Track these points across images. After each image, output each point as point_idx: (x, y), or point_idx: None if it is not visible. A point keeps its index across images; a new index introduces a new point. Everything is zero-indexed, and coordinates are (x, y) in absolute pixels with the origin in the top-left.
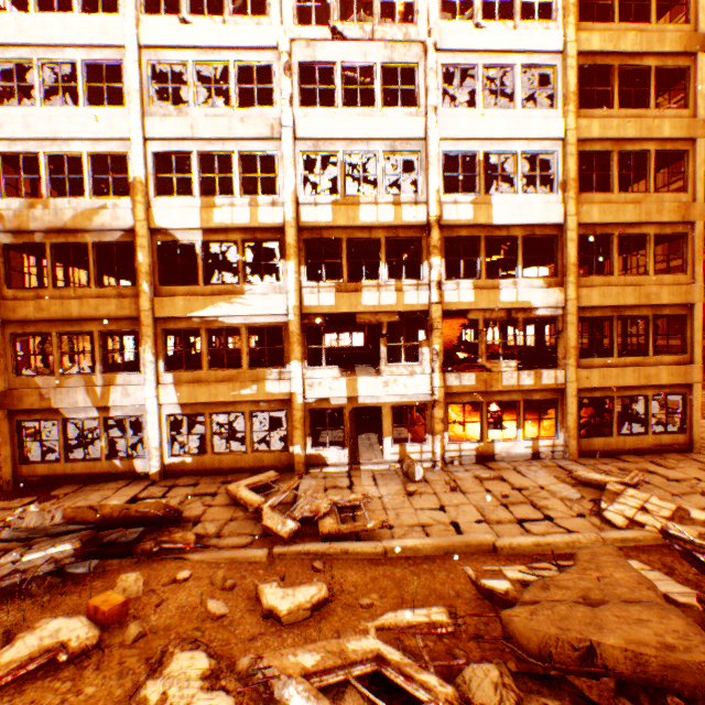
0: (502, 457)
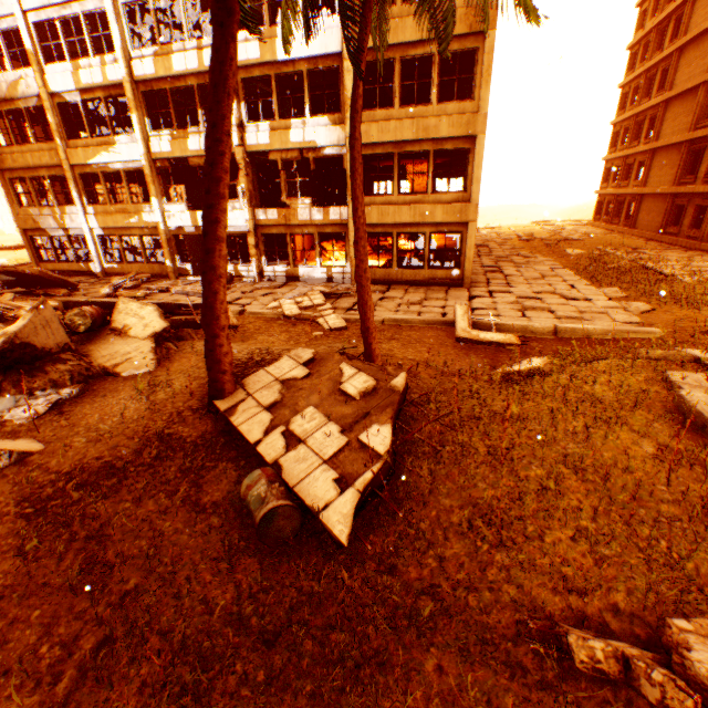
0: (306, 280)
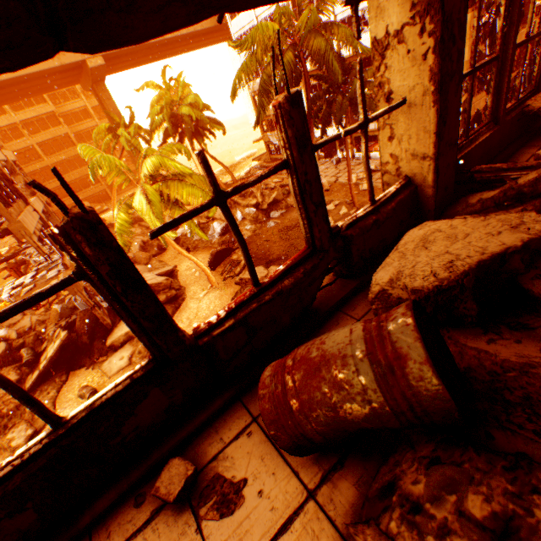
0: (373, 159)
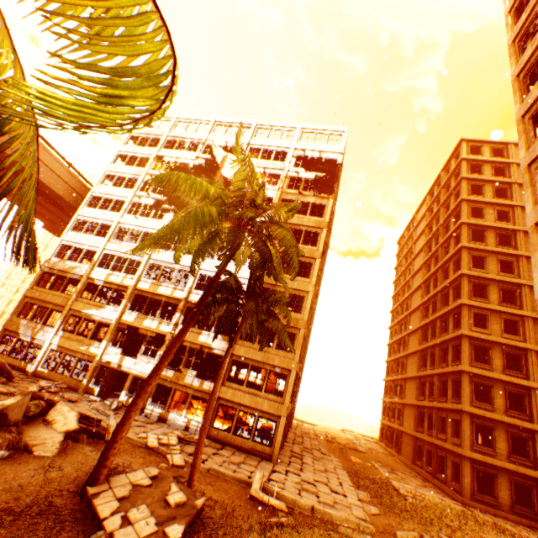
0: (171, 423)
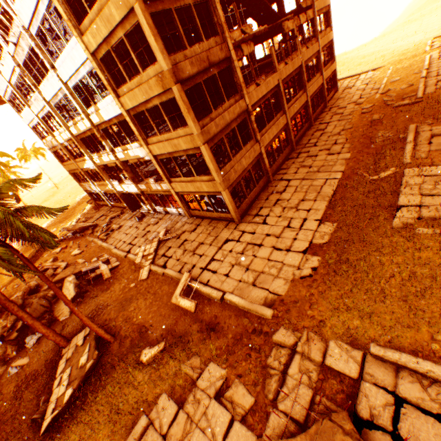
0: (171, 213)
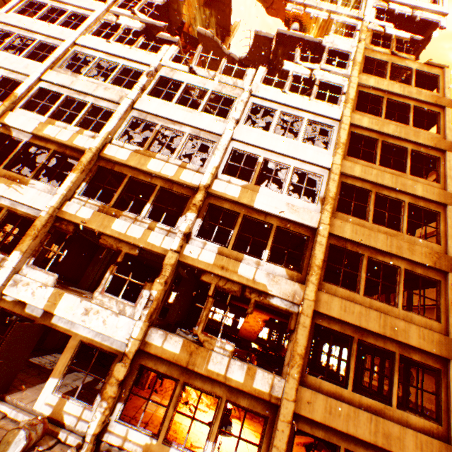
0: None
